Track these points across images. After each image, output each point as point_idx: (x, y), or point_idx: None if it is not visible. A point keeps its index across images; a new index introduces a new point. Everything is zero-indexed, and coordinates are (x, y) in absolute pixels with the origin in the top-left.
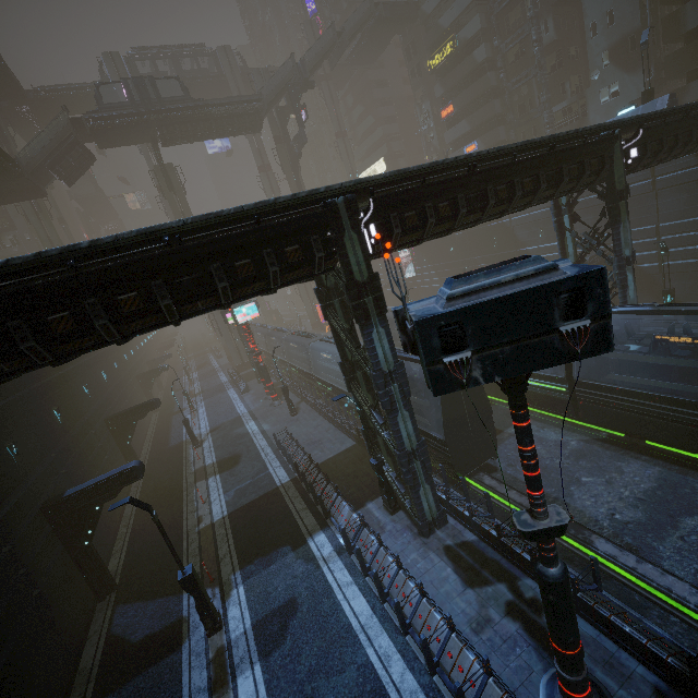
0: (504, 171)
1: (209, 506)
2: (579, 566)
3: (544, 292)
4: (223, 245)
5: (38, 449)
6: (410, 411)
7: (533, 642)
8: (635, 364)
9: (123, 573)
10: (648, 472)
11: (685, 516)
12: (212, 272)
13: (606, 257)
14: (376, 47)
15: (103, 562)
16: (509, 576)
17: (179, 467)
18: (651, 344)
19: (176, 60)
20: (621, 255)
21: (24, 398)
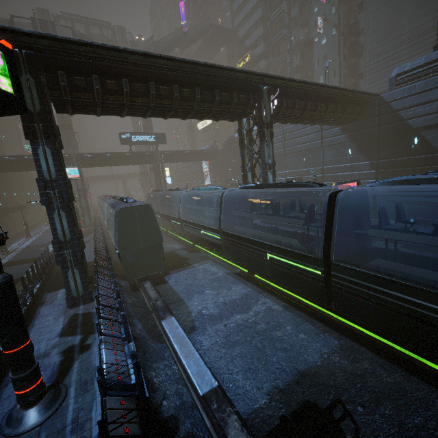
0: (164, 76)
1: None
2: (152, 334)
3: None
4: None
5: None
6: (67, 213)
7: (56, 369)
8: (258, 226)
9: None
10: (243, 291)
11: (239, 313)
12: None
13: (258, 162)
14: (212, 50)
15: None
16: (91, 331)
17: None
18: (250, 206)
19: (87, 26)
20: (264, 161)
21: None
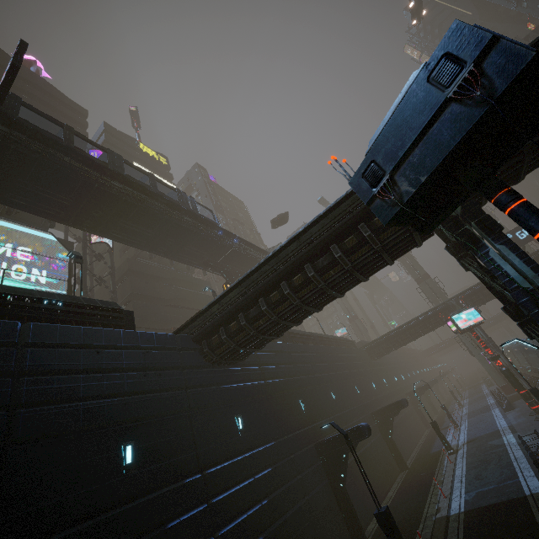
0: None
1: (449, 501)
2: None
3: (416, 89)
4: (333, 234)
5: (319, 411)
6: None
7: None
8: None
9: (374, 534)
10: None
11: None
12: (332, 250)
13: None
14: None
15: (354, 509)
16: None
17: (433, 467)
18: None
19: None
20: None
21: (312, 379)
